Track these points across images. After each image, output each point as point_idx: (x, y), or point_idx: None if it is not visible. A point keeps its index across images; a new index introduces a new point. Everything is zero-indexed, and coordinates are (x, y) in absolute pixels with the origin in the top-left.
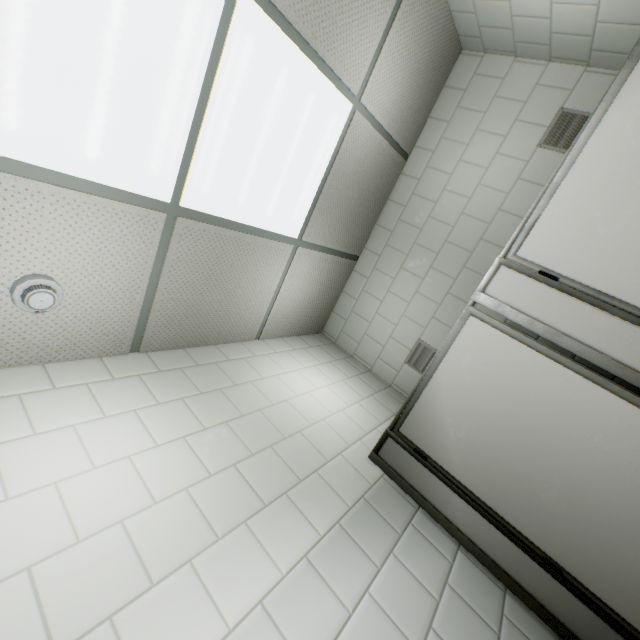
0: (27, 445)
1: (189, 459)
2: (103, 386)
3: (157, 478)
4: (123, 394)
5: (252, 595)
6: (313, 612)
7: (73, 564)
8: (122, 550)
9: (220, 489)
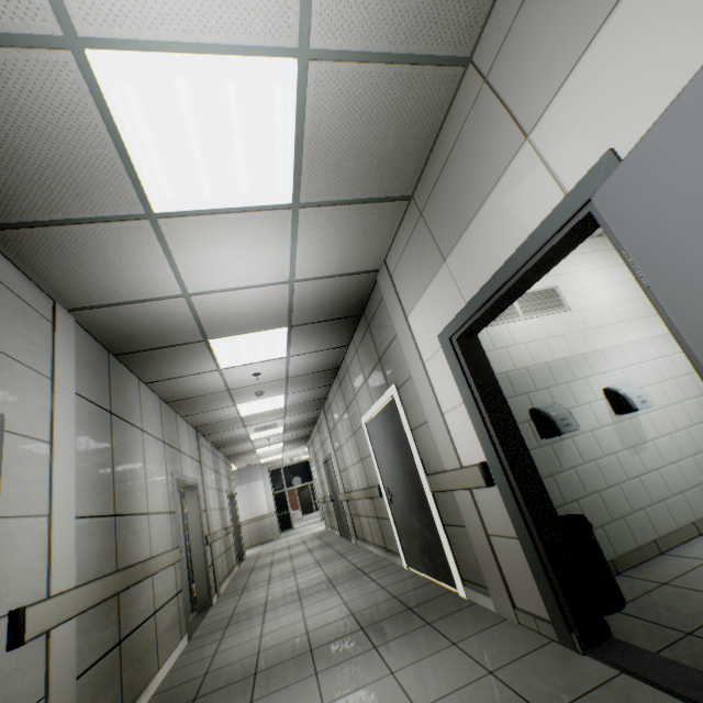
0: (580, 274)
1: (625, 292)
2: (591, 254)
3: (616, 295)
4: (598, 259)
5: (646, 336)
6: (664, 347)
7: (602, 310)
8: (612, 312)
9: (636, 305)
